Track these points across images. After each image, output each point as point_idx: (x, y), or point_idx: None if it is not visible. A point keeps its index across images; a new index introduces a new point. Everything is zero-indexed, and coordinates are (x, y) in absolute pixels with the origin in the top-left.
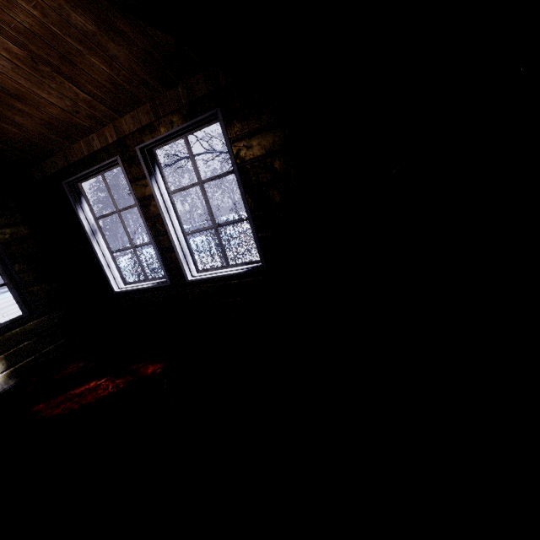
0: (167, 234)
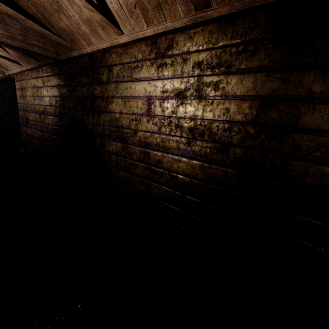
0: None
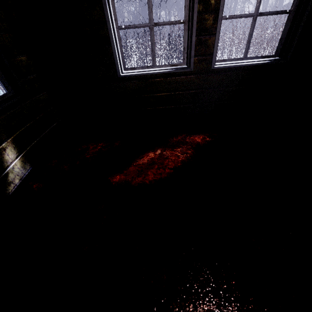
0: (215, 12)
